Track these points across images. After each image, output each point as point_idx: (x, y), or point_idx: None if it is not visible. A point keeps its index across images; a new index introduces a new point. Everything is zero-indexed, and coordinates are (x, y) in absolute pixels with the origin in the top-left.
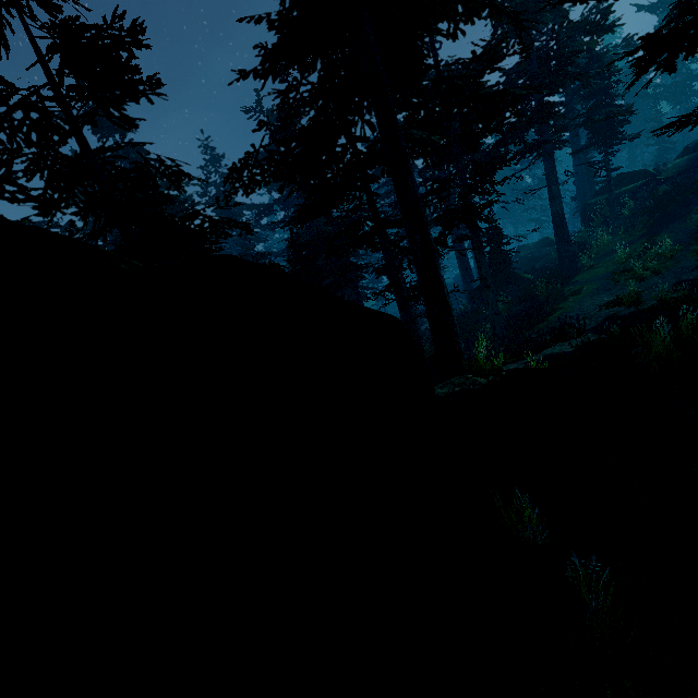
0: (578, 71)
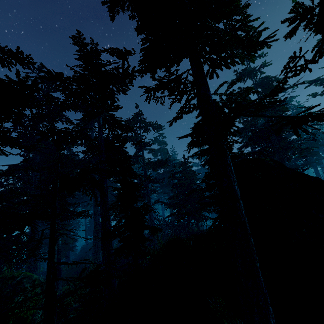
0: (322, 143)
